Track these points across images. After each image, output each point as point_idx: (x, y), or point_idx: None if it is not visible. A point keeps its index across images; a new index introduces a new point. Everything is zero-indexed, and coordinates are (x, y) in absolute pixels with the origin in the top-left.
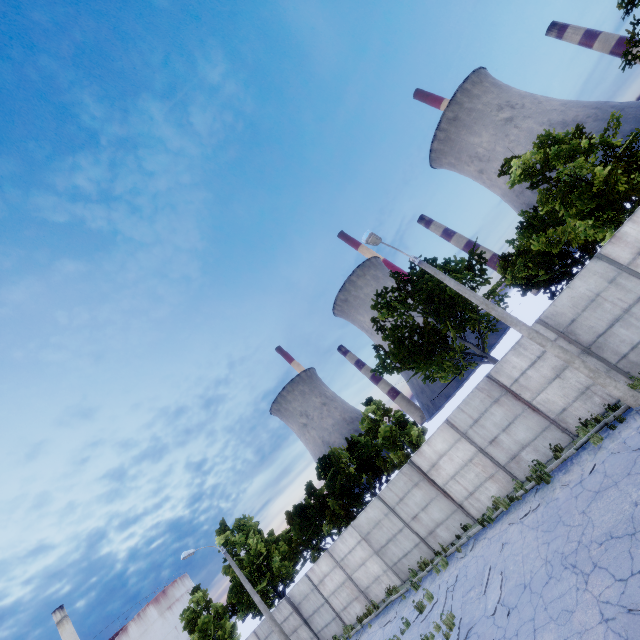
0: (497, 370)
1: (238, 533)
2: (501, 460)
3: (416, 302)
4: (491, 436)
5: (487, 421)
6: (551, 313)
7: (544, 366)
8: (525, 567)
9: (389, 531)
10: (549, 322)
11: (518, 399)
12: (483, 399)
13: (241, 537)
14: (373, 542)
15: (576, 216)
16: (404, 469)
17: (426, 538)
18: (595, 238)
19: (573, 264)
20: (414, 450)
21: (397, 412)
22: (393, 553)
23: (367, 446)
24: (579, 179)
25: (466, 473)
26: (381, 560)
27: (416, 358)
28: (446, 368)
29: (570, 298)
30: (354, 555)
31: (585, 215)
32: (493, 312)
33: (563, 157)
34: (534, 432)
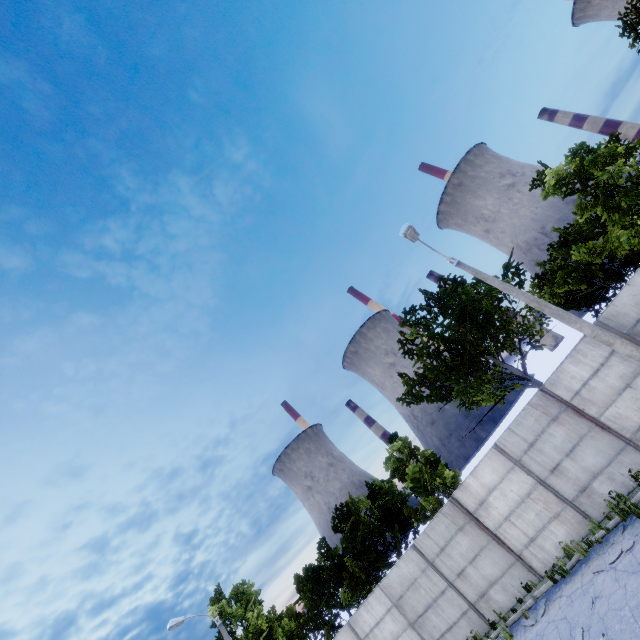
0: (553, 382)
1: (235, 603)
2: (567, 494)
3: (449, 317)
4: (552, 463)
5: (545, 444)
6: (611, 314)
7: (610, 374)
8: (639, 622)
9: (428, 593)
10: (610, 324)
11: (582, 415)
12: (538, 417)
13: (239, 608)
14: (407, 609)
15: (624, 215)
16: (445, 508)
17: (476, 603)
18: (637, 252)
19: (617, 278)
20: (449, 495)
21: (426, 451)
22: (433, 625)
23: (392, 492)
24: (618, 186)
25: (524, 512)
26: (418, 636)
27: (453, 375)
28: (486, 390)
29: (631, 296)
30: (382, 629)
31: (634, 214)
32: (546, 310)
33: (599, 164)
34: (606, 456)
